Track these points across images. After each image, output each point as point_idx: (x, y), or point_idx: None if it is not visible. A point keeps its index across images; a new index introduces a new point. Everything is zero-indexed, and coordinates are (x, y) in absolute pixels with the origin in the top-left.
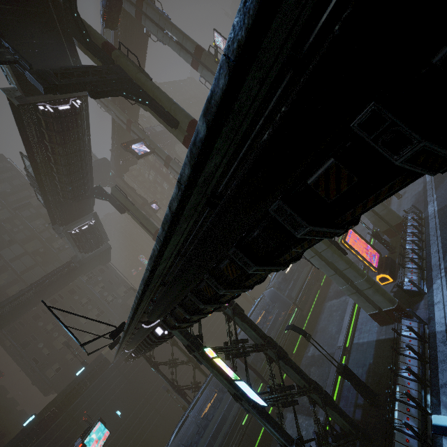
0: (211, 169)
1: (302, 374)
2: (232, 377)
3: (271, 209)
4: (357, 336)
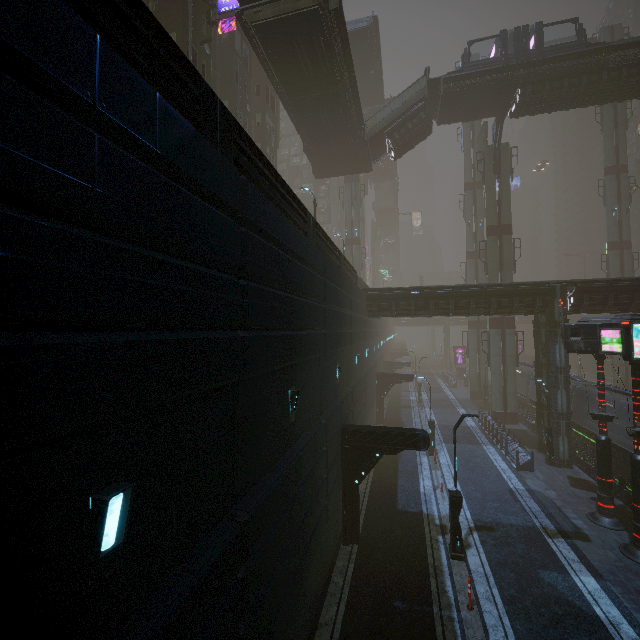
0: None
1: None
2: None
3: None
4: None
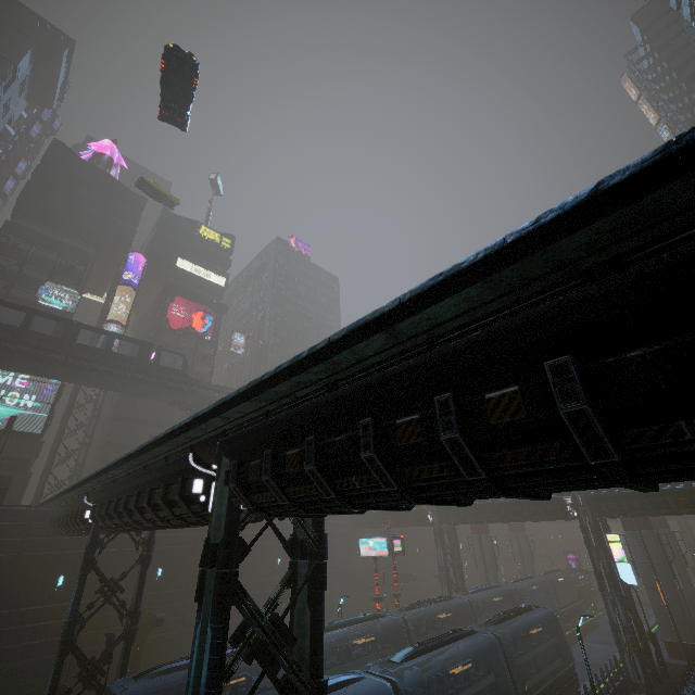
0: None
1: (634, 606)
2: (616, 559)
3: None
4: None
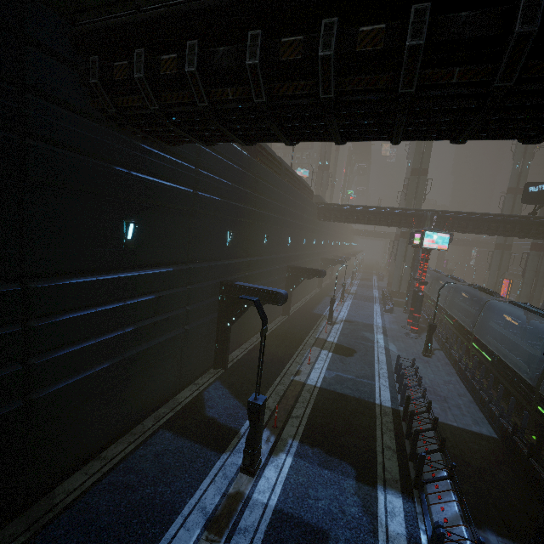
0: None
1: None
2: None
3: None
4: None
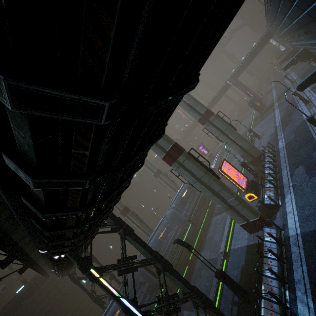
0: None
1: (184, 282)
2: (116, 294)
3: None
4: (233, 243)
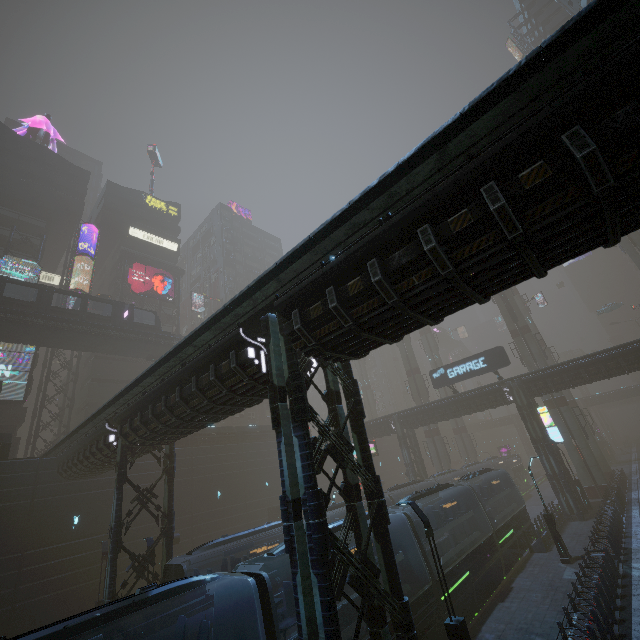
0: (631, 342)
1: (562, 460)
2: (546, 425)
3: (639, 353)
4: None
